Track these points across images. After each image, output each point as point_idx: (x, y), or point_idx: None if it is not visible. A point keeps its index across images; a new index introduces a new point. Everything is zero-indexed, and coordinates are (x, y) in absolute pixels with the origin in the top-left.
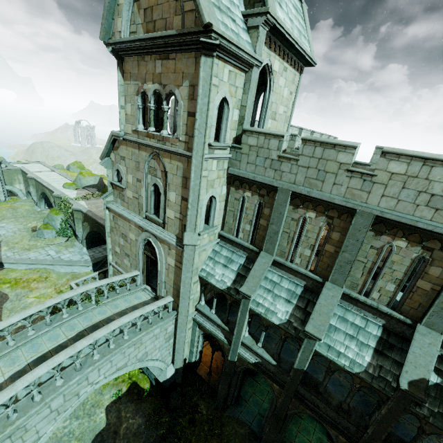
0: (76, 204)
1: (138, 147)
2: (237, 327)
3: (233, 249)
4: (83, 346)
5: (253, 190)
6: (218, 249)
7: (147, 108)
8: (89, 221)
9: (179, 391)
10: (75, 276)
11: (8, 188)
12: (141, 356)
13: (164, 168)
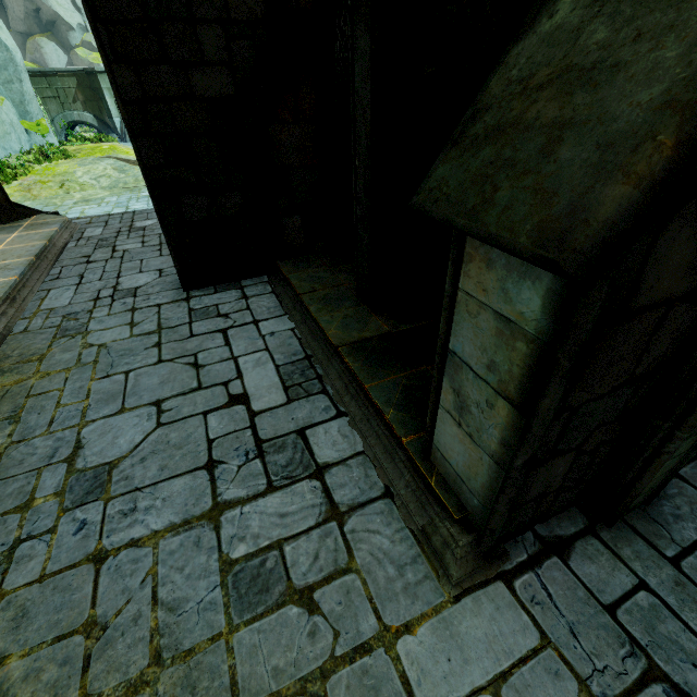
0: None
1: None
2: None
3: None
4: None
5: None
6: None
7: None
8: None
9: None
10: None
11: None
12: None
13: None
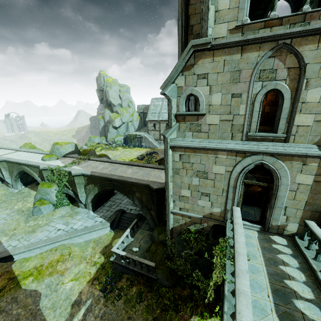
0: (73, 170)
1: (241, 50)
2: None
3: None
4: None
5: None
6: None
7: (192, 26)
8: (96, 181)
9: None
10: (98, 241)
11: None
12: None
13: (298, 61)
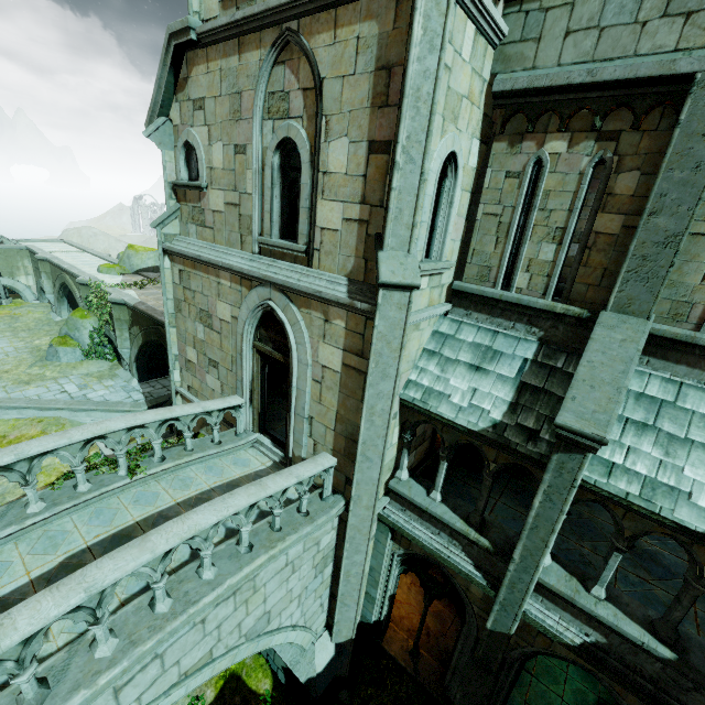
0: (117, 293)
1: (238, 46)
2: (527, 538)
3: (493, 325)
4: (39, 621)
5: (577, 128)
6: (448, 329)
7: None
8: (141, 322)
9: (347, 702)
10: None
11: (6, 283)
12: (253, 625)
13: (313, 73)
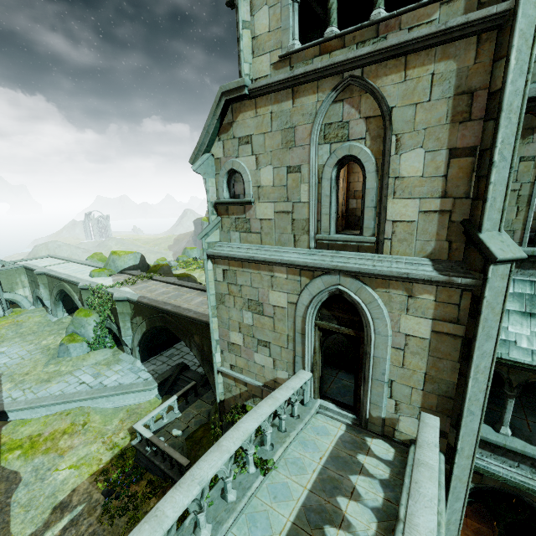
0: (118, 292)
1: (292, 94)
2: None
3: (525, 276)
4: None
5: None
6: None
7: None
8: (144, 312)
9: None
10: (133, 411)
11: (7, 297)
12: None
13: (379, 105)
